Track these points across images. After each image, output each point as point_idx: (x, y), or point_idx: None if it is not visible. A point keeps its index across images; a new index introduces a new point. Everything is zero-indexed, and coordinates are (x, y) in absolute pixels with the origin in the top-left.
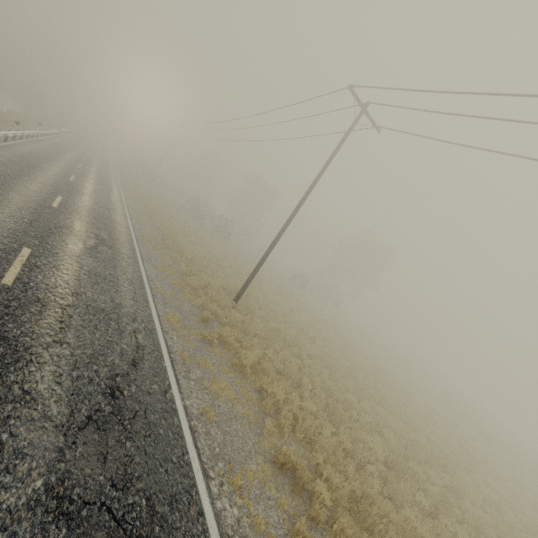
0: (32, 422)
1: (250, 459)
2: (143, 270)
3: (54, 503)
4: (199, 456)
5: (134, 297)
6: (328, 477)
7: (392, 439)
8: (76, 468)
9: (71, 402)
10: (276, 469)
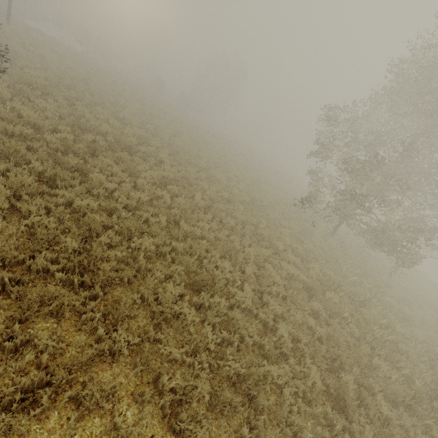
0: None
1: None
2: None
3: None
4: None
5: None
6: None
7: (50, 56)
8: None
9: None
10: None
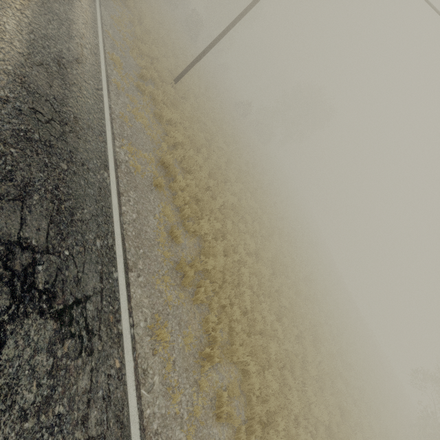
0: (3, 40)
1: (145, 151)
2: (98, 11)
3: (19, 81)
4: (112, 128)
5: (85, 23)
6: (190, 184)
7: (245, 204)
8: (33, 78)
9: (29, 48)
10: (159, 164)
